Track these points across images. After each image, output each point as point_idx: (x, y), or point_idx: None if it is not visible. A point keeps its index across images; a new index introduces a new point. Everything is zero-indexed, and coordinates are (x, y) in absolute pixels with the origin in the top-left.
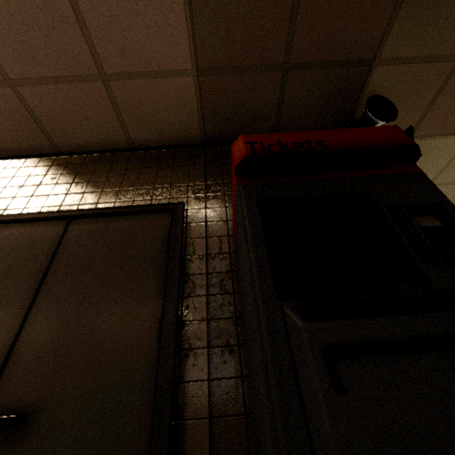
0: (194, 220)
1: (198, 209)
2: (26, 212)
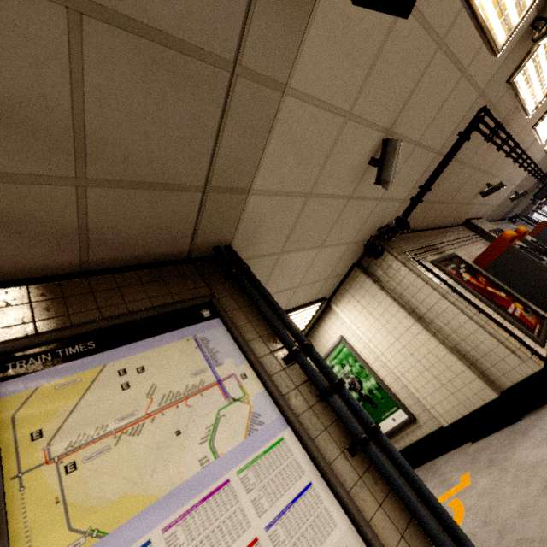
0: None
1: None
2: None
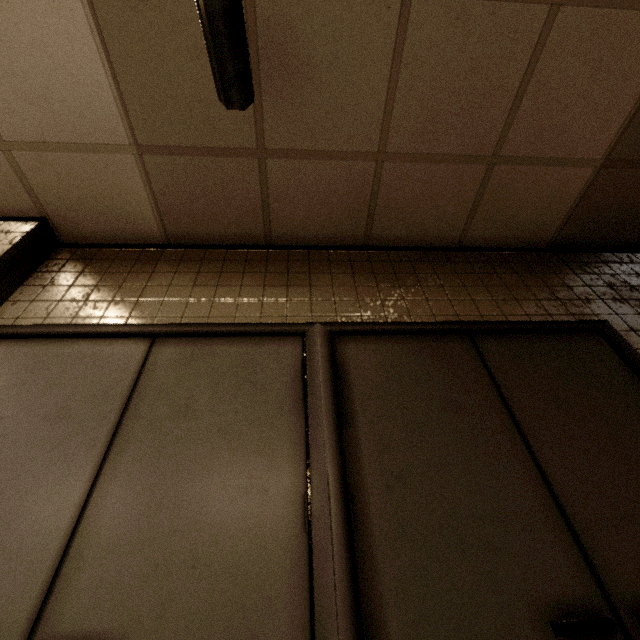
0: (633, 345)
1: (624, 331)
2: (393, 320)
